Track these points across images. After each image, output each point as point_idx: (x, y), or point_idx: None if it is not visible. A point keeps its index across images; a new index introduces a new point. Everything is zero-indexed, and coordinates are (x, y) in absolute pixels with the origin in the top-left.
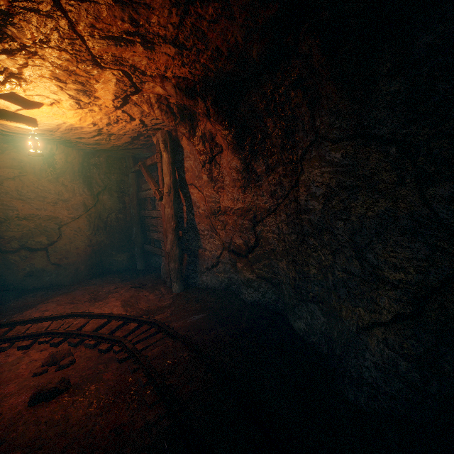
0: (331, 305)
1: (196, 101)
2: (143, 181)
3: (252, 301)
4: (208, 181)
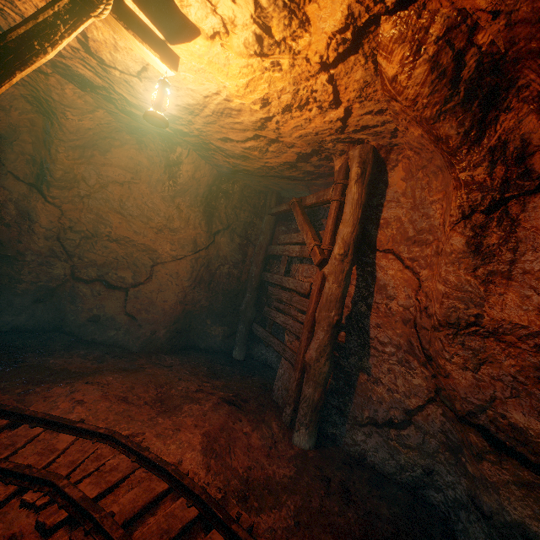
0: None
1: None
2: (280, 231)
3: None
4: (463, 251)
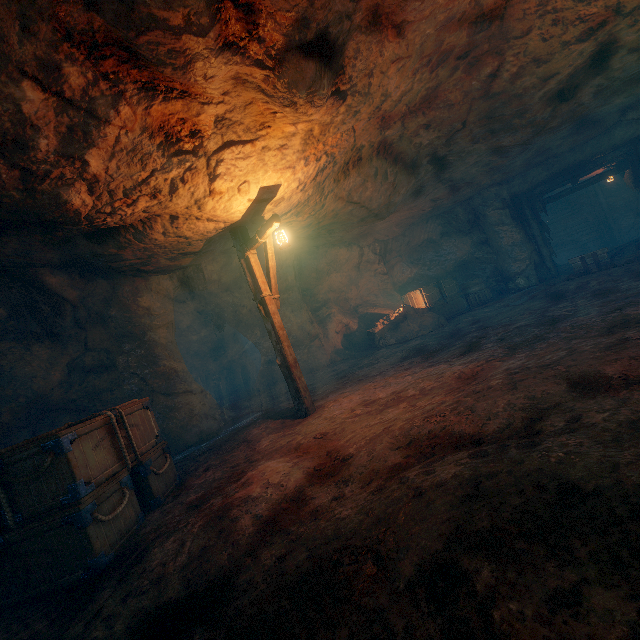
0: None
1: None
2: None
3: None
4: None
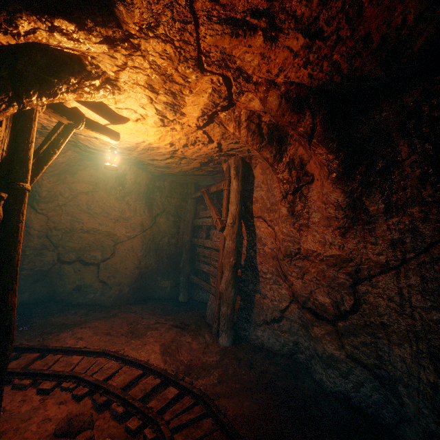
0: None
1: (302, 115)
2: (200, 209)
3: (335, 390)
4: (287, 215)
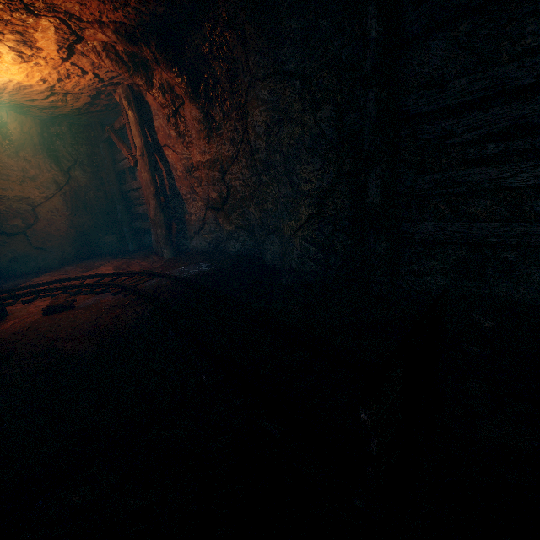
0: (281, 229)
1: (140, 47)
2: (118, 153)
3: (236, 251)
4: (176, 137)
